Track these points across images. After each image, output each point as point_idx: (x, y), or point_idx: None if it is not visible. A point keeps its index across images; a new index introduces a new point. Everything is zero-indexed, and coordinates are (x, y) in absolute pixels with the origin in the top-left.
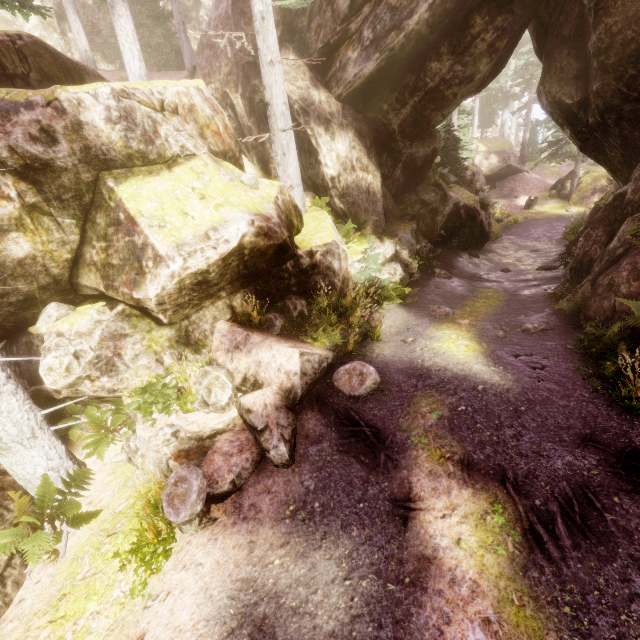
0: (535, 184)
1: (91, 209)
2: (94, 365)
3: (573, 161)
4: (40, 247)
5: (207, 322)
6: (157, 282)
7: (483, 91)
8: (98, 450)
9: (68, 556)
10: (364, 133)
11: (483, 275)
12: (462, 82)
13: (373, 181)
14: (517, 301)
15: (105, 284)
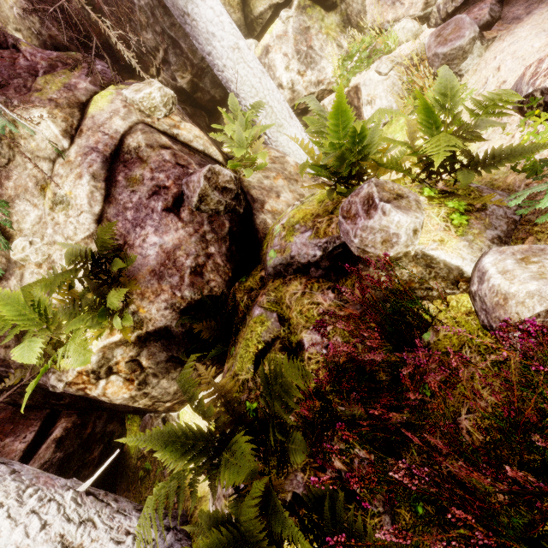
0: None
1: None
2: (298, 61)
3: None
4: None
5: (357, 4)
6: None
7: None
8: None
9: None
10: None
11: None
12: None
13: None
14: None
15: None
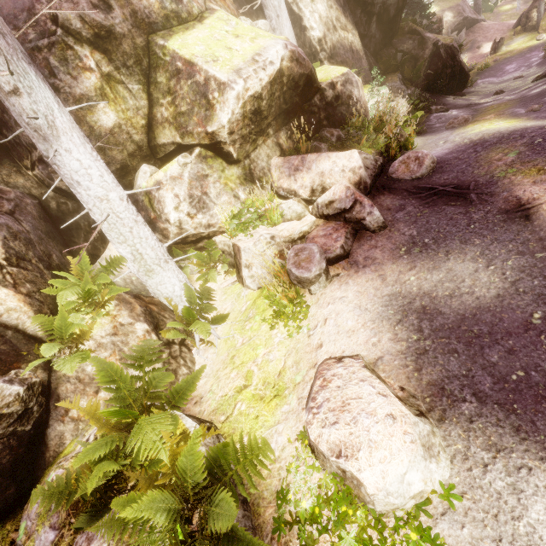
0: (496, 29)
1: (150, 73)
2: (190, 204)
3: None
4: (121, 115)
5: (263, 160)
6: (227, 107)
7: None
8: (210, 275)
9: (223, 337)
10: None
11: (478, 102)
12: None
13: (353, 40)
14: (530, 97)
15: (180, 133)
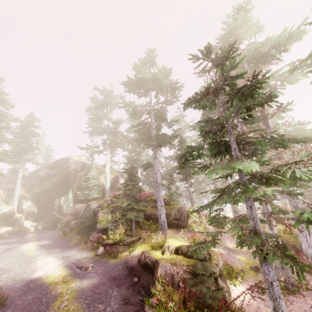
0: None
1: None
2: None
3: None
4: None
5: None
6: None
7: None
8: None
9: None
10: (35, 201)
11: None
12: (57, 195)
13: (35, 211)
14: None
15: None
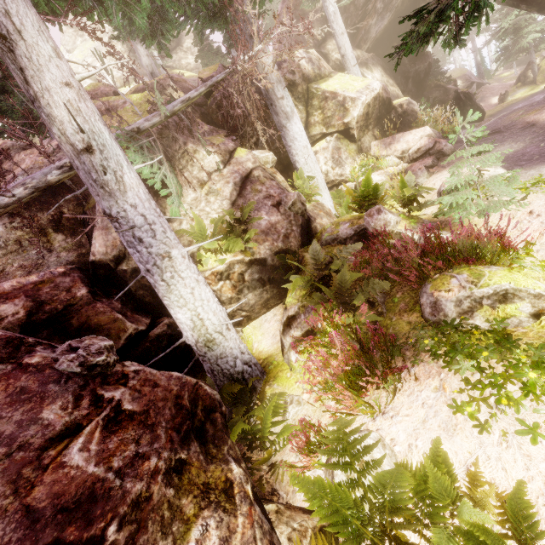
0: (500, 87)
1: (308, 101)
2: (332, 162)
3: (524, 66)
4: None
5: (366, 143)
6: (357, 108)
7: (432, 43)
8: None
9: None
10: (384, 67)
11: None
12: None
13: (398, 93)
14: None
15: (326, 127)
